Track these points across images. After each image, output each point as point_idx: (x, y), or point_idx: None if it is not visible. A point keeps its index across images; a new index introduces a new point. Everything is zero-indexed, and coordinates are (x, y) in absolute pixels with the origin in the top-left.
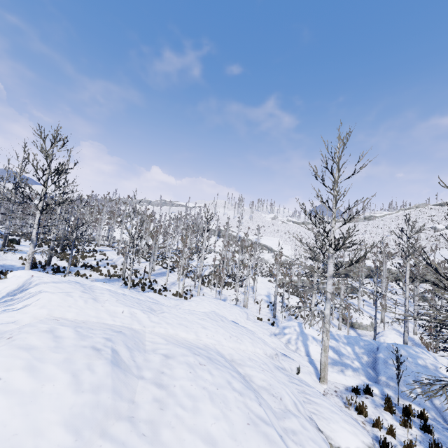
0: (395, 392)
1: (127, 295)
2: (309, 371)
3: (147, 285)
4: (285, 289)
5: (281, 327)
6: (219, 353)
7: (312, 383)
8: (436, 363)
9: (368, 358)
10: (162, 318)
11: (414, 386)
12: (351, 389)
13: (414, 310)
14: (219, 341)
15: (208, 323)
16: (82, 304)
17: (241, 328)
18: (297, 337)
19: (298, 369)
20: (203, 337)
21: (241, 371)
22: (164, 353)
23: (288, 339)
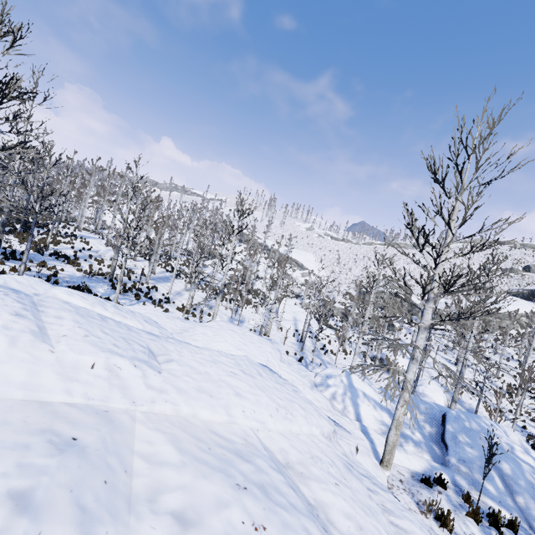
0: (469, 482)
1: (108, 319)
2: (365, 447)
3: (143, 292)
4: (313, 315)
5: (323, 375)
6: (270, 456)
7: (374, 471)
8: (511, 443)
9: (431, 428)
10: (168, 376)
11: (492, 476)
12: (417, 477)
13: (472, 365)
14: (263, 422)
15: (242, 384)
16: (0, 349)
17: (286, 387)
18: (345, 392)
19: (357, 450)
20: (239, 417)
21: (307, 494)
22: (177, 506)
23: (332, 393)
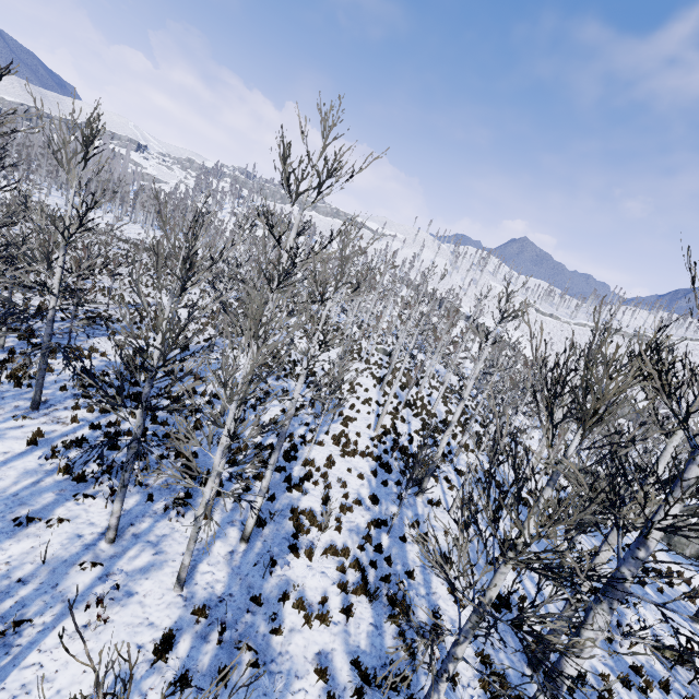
0: None
1: None
2: None
3: None
4: None
5: None
6: None
7: None
8: None
9: None
10: None
11: None
12: None
13: None
14: None
15: None
16: None
17: None
18: None
19: None
20: None
21: None
22: None
23: None
